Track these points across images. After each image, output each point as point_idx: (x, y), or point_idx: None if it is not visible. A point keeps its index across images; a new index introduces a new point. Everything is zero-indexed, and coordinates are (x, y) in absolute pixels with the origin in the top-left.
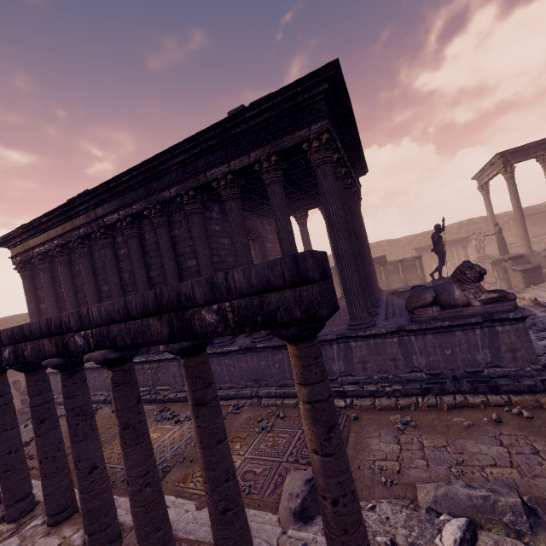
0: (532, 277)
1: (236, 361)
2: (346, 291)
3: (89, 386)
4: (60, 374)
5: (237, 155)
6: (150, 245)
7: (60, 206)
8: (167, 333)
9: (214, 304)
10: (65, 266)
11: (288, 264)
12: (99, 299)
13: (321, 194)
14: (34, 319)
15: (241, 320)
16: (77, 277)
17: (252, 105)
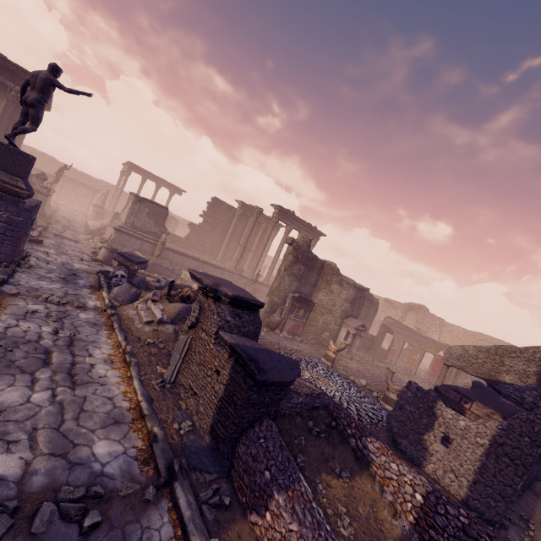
0: (99, 217)
1: None
2: None
3: None
4: None
5: None
6: None
7: None
8: None
9: None
10: None
11: None
12: None
13: (3, 111)
14: None
15: None
16: None
17: None
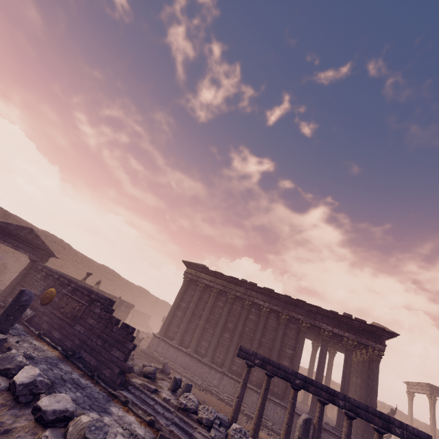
0: None
1: (296, 420)
2: (369, 425)
3: (190, 368)
4: (321, 405)
5: (338, 328)
6: (269, 326)
7: (239, 279)
8: (381, 425)
9: (400, 428)
10: (214, 299)
11: (426, 435)
12: (223, 327)
13: (371, 372)
14: (175, 307)
15: (408, 438)
16: (215, 307)
17: (358, 321)
